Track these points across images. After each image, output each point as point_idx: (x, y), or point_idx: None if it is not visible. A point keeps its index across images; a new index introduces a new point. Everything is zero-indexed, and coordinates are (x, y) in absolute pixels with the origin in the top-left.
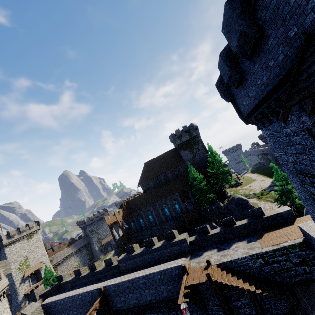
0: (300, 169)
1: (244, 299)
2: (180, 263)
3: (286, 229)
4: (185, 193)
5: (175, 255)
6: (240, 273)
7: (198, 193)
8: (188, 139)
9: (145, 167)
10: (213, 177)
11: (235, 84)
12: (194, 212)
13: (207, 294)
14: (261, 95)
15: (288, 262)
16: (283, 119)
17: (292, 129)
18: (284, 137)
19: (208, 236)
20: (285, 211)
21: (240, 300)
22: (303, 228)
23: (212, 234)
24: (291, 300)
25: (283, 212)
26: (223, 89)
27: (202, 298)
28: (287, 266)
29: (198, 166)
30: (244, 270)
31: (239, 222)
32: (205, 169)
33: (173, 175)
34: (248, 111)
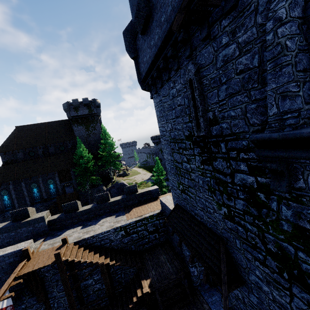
0: (174, 136)
1: (97, 275)
2: (21, 247)
3: (150, 204)
4: (67, 172)
5: (22, 240)
6: (100, 248)
7: (82, 173)
8: (86, 113)
9: (17, 132)
10: (103, 159)
11: (141, 25)
12: (72, 194)
13: (54, 280)
14: (161, 40)
15: (145, 231)
16: (177, 26)
17: (177, 88)
18: (169, 101)
19: (76, 214)
20: (153, 189)
21: (92, 278)
22: (163, 200)
23: (82, 211)
24: (139, 264)
25: (152, 190)
26: (129, 40)
27: (44, 287)
28: (143, 235)
29: (90, 146)
30: (105, 245)
31: (114, 198)
32: (98, 151)
33: (56, 150)
34: (147, 69)
